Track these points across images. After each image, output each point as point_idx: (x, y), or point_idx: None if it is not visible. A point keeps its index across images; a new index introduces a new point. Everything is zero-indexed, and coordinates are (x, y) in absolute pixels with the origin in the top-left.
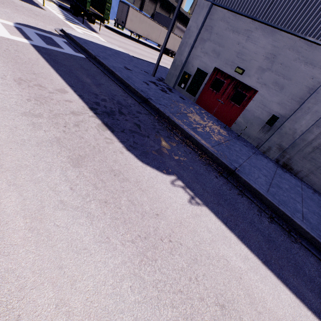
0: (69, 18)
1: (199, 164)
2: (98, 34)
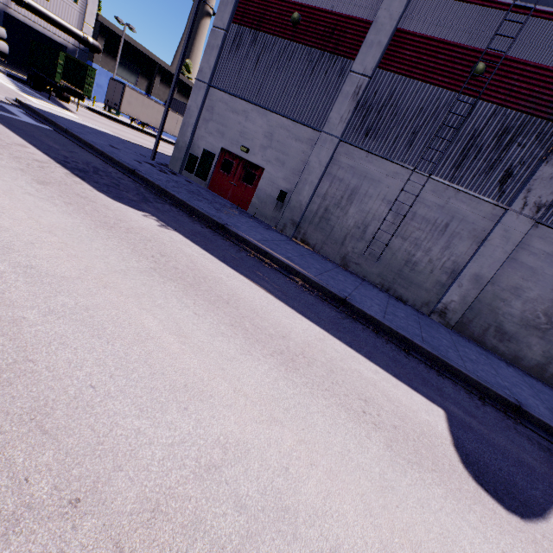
0: (26, 91)
1: (186, 218)
2: (75, 114)
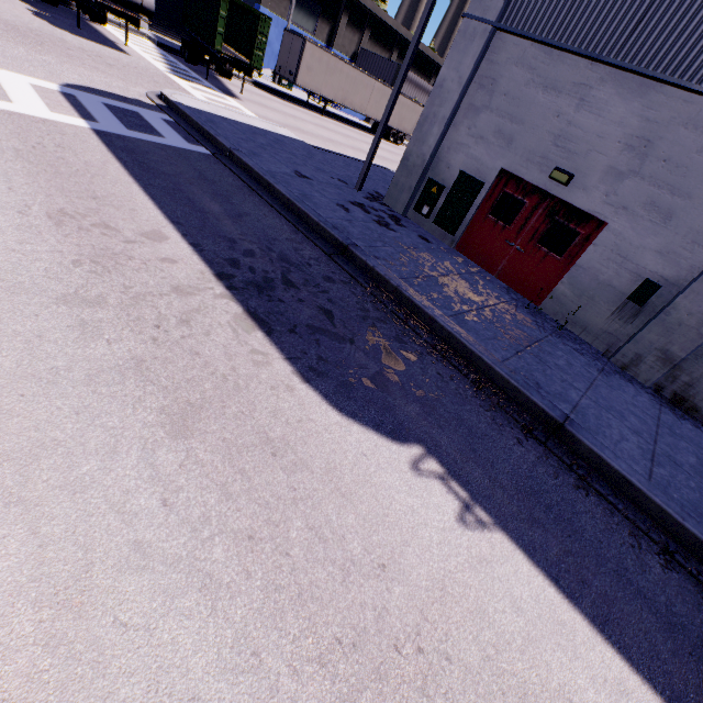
0: (178, 69)
1: (476, 407)
2: (239, 100)
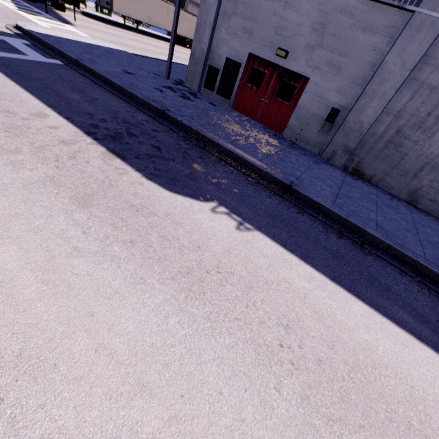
0: (23, 6)
1: (246, 184)
2: (74, 26)
